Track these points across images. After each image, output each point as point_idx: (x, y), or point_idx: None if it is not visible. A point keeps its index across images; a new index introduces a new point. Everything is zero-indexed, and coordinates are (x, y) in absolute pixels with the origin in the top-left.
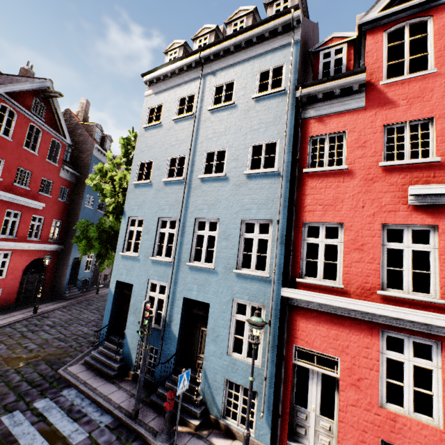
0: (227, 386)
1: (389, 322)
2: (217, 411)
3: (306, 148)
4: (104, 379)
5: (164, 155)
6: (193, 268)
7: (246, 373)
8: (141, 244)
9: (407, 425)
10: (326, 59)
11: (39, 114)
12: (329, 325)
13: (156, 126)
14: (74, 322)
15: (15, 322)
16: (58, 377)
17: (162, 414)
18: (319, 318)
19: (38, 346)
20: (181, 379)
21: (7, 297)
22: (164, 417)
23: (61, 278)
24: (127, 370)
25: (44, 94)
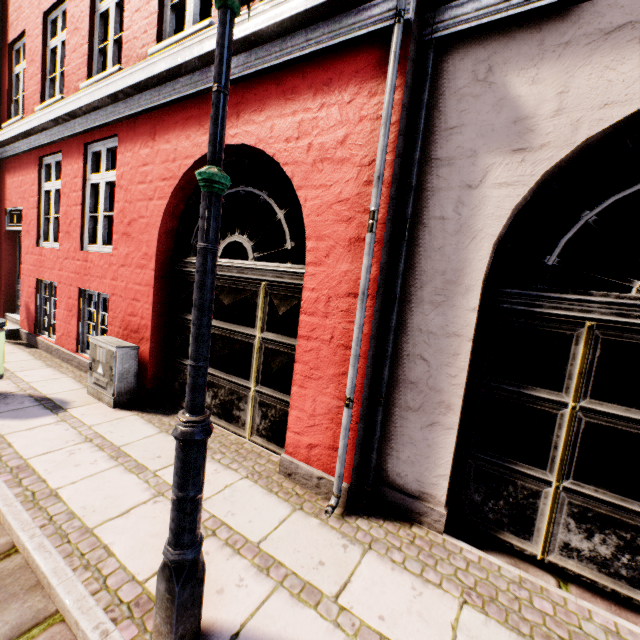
0: None
1: (37, 143)
2: None
3: None
4: None
5: None
6: None
7: None
8: None
9: (46, 256)
10: None
11: None
12: (19, 172)
13: None
14: None
15: None
16: None
17: None
18: (15, 167)
19: None
20: None
21: None
22: None
23: None
24: None
25: None
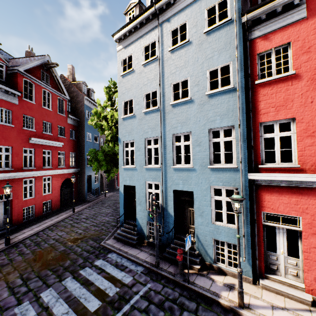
0: (214, 243)
1: None
2: (210, 259)
3: (255, 64)
4: (130, 246)
5: (140, 93)
6: (177, 169)
7: (228, 234)
8: (135, 158)
9: None
10: None
11: (46, 81)
12: (290, 195)
13: (130, 73)
14: (98, 215)
15: (64, 218)
16: (102, 247)
17: (173, 264)
18: (281, 191)
19: (83, 231)
20: (186, 241)
21: (55, 205)
22: (175, 265)
23: (82, 189)
24: (142, 239)
25: (46, 67)
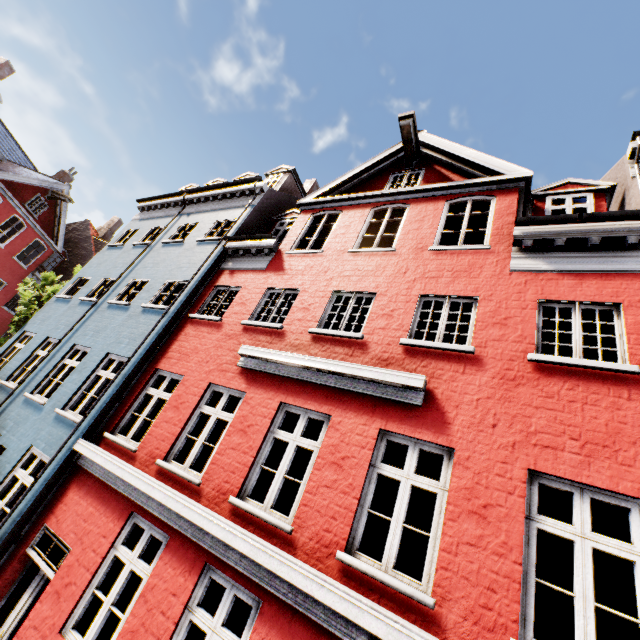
0: None
1: (142, 501)
2: None
3: (207, 295)
4: None
5: (102, 275)
6: (27, 401)
7: None
8: (9, 363)
9: None
10: (279, 227)
11: (36, 211)
12: (94, 499)
13: (118, 247)
14: None
15: None
16: None
17: None
18: (92, 487)
19: None
20: None
21: None
22: None
23: None
24: None
25: (53, 195)
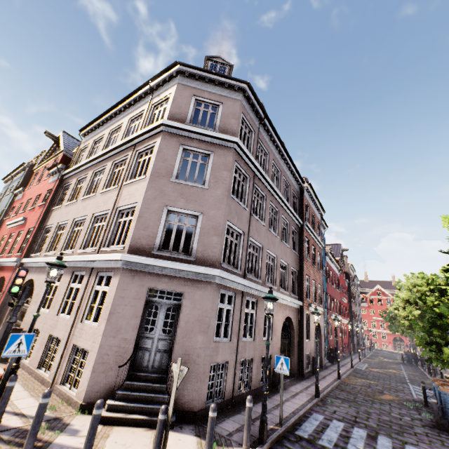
0: None
1: None
2: None
3: (10, 211)
4: None
5: None
6: None
7: None
8: None
9: None
10: None
11: None
12: None
13: None
14: None
15: None
16: None
17: None
18: None
19: None
20: None
21: None
22: None
23: None
24: None
25: None
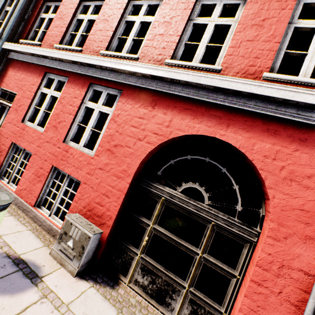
0: None
1: (49, 64)
2: None
3: None
4: None
5: None
6: None
7: None
8: None
9: (28, 132)
10: None
11: None
12: (23, 71)
13: None
14: None
15: None
16: None
17: None
18: (20, 67)
19: None
20: None
21: None
22: None
23: None
24: None
25: None
